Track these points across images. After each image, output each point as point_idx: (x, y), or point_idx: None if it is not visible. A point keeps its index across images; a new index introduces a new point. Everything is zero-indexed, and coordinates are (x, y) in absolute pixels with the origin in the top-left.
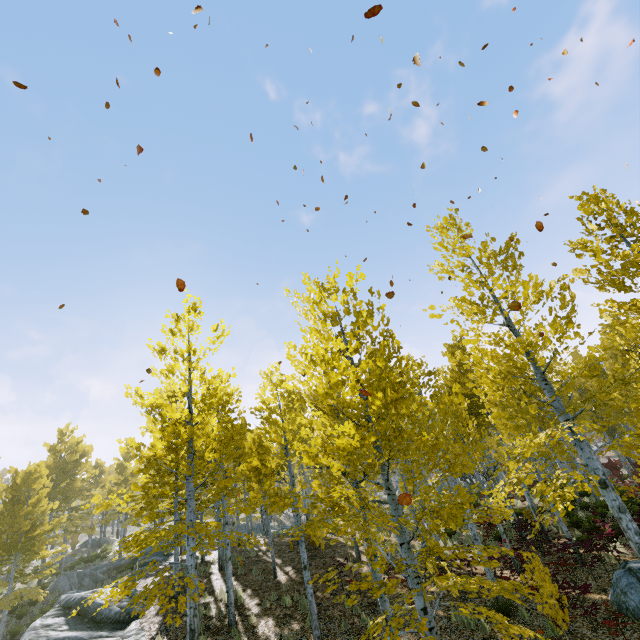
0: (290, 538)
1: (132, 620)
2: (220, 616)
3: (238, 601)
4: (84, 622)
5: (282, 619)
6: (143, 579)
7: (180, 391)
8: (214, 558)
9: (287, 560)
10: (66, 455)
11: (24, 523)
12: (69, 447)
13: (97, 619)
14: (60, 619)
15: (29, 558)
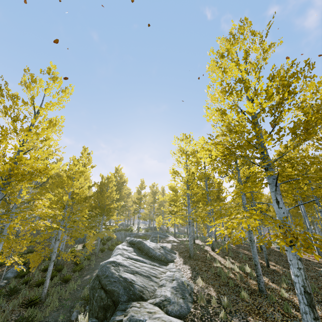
0: (246, 245)
1: (168, 262)
2: (241, 280)
3: (250, 274)
4: (143, 254)
5: (319, 304)
6: (161, 243)
7: (189, 136)
8: (203, 243)
9: (263, 257)
10: (118, 179)
11: (106, 200)
12: (119, 176)
13: (149, 255)
14: (130, 248)
15: (108, 217)
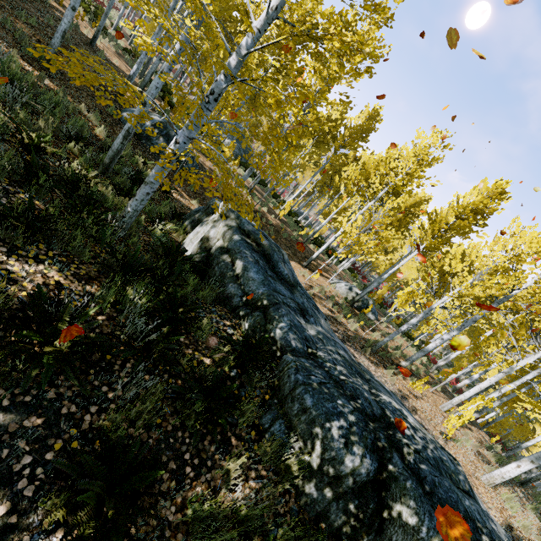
0: None
1: None
2: None
3: None
4: None
5: None
6: None
7: None
8: None
9: None
10: None
11: None
12: None
13: None
14: None
15: None
